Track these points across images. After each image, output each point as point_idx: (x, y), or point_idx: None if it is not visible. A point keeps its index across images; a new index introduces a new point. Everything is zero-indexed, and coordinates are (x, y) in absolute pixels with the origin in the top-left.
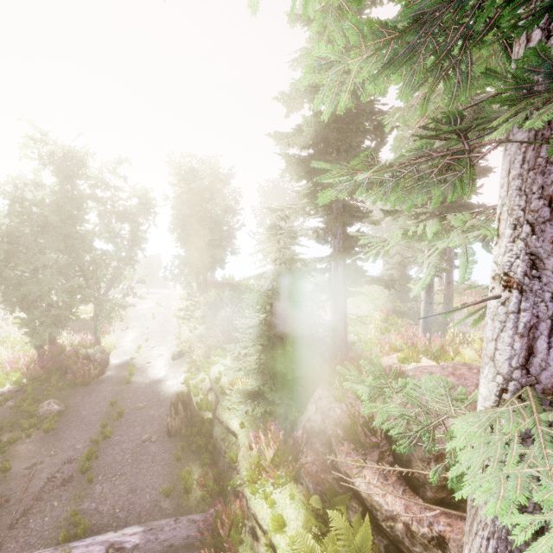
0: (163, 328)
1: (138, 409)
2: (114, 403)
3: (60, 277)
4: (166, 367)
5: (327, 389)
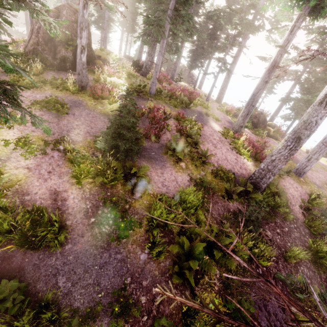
0: None
1: None
2: None
3: None
4: None
5: None
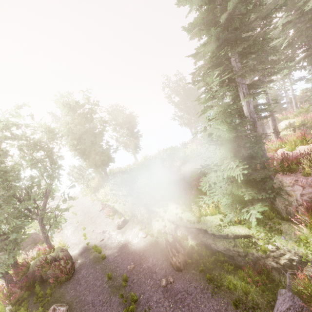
0: (88, 217)
1: (132, 269)
2: (110, 277)
3: (9, 206)
4: (118, 236)
5: (288, 175)
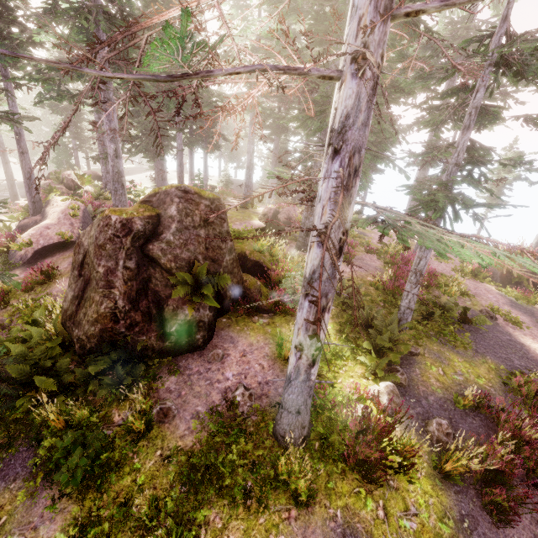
0: None
1: None
2: None
3: None
4: None
5: None
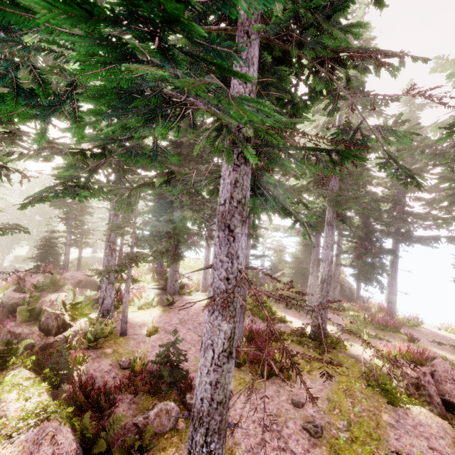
0: None
1: None
2: None
3: None
4: None
5: None
